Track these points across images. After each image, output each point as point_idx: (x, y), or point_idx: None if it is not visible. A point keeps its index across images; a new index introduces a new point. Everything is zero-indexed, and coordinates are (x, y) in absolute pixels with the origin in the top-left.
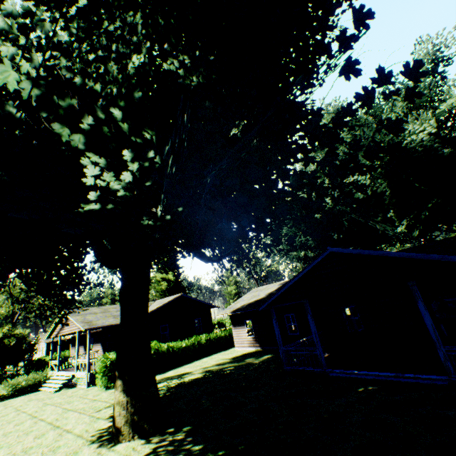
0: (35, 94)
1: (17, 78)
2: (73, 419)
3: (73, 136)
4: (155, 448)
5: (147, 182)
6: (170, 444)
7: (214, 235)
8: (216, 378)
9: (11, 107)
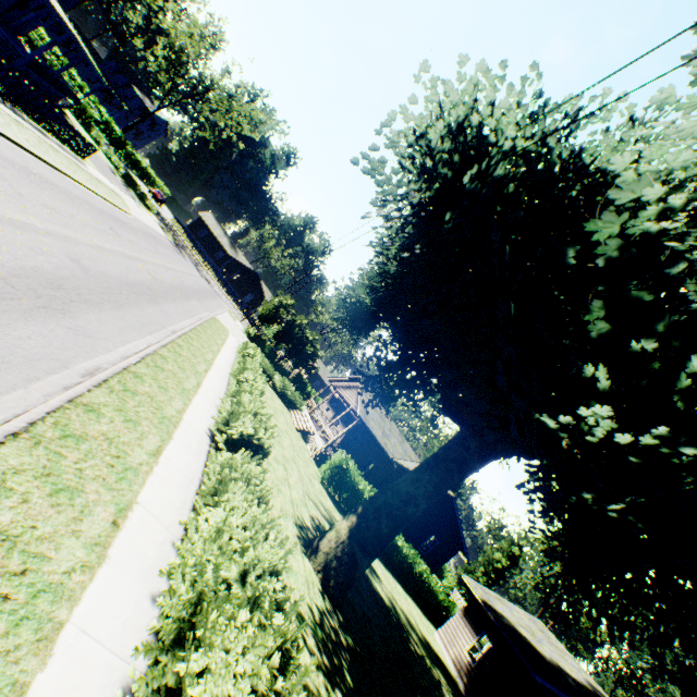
0: (610, 254)
1: (614, 232)
2: (295, 477)
3: (599, 322)
4: (324, 612)
5: (633, 456)
6: (334, 630)
7: (624, 572)
8: (398, 634)
9: (572, 251)
